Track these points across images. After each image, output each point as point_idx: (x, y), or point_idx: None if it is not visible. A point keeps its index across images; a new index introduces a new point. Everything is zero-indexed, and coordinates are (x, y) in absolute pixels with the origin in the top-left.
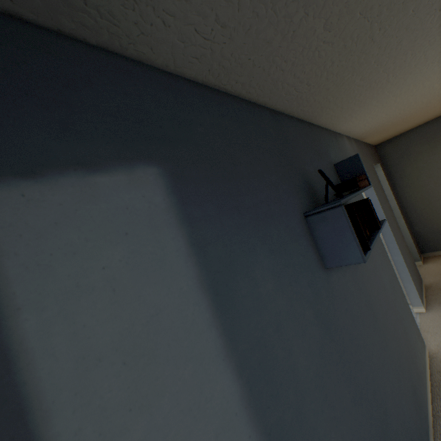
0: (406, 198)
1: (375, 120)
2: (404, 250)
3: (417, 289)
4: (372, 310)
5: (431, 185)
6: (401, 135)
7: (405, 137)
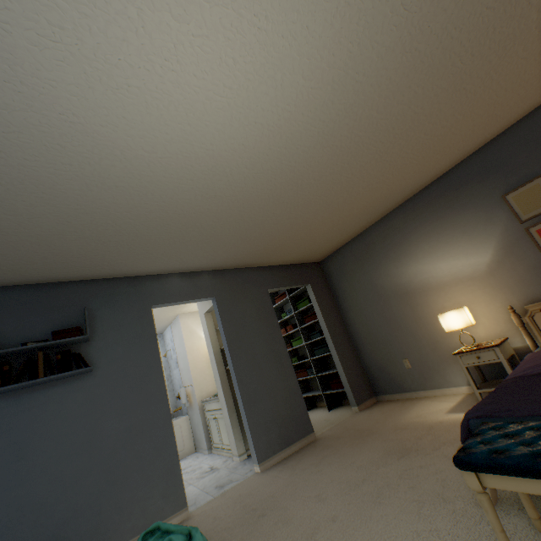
0: (352, 323)
1: (193, 261)
2: (272, 391)
3: (264, 442)
4: (22, 450)
5: (368, 309)
6: (336, 251)
7: (340, 254)
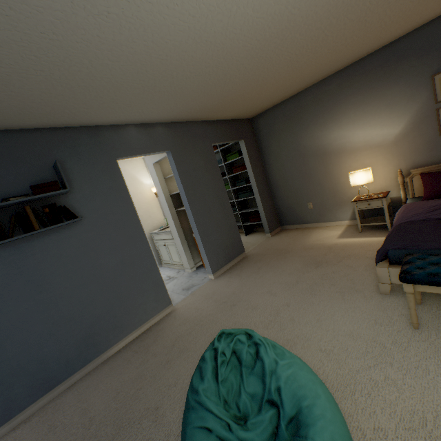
0: (272, 175)
1: (152, 113)
2: (218, 228)
3: (215, 261)
4: (39, 286)
5: (288, 164)
6: (269, 110)
7: (272, 113)
